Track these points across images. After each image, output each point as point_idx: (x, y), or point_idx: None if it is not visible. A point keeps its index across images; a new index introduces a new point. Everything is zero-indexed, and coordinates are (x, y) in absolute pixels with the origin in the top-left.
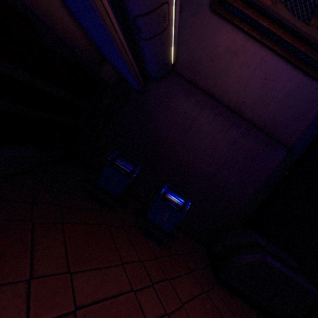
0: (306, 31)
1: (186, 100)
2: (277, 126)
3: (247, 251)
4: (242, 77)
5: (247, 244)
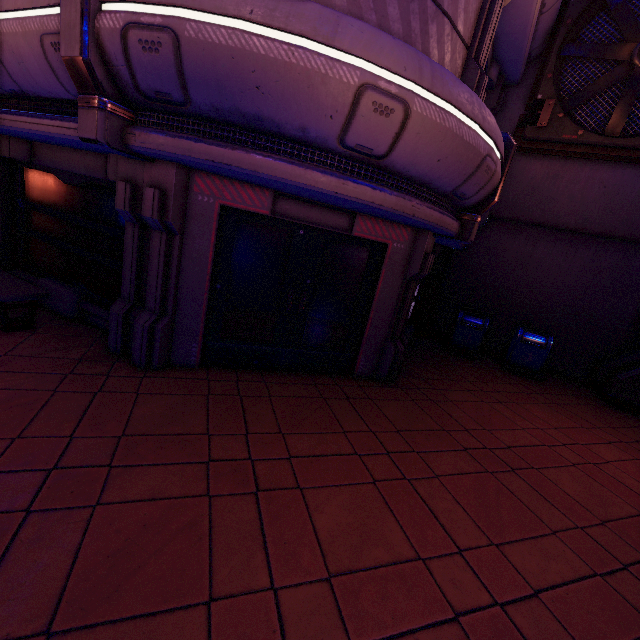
0: (627, 143)
1: (513, 241)
2: (639, 230)
3: (633, 367)
4: (573, 195)
5: (634, 363)
